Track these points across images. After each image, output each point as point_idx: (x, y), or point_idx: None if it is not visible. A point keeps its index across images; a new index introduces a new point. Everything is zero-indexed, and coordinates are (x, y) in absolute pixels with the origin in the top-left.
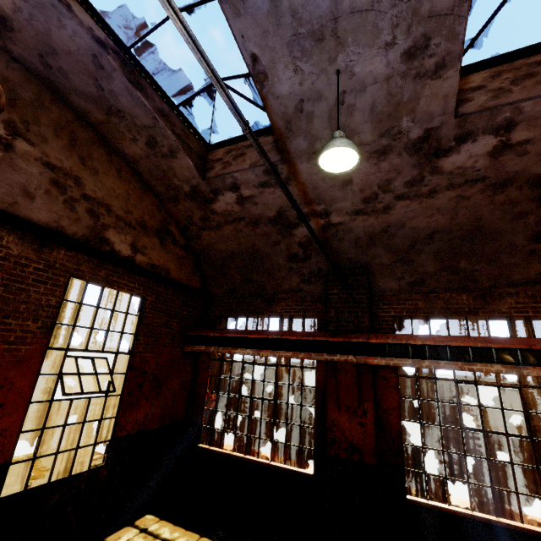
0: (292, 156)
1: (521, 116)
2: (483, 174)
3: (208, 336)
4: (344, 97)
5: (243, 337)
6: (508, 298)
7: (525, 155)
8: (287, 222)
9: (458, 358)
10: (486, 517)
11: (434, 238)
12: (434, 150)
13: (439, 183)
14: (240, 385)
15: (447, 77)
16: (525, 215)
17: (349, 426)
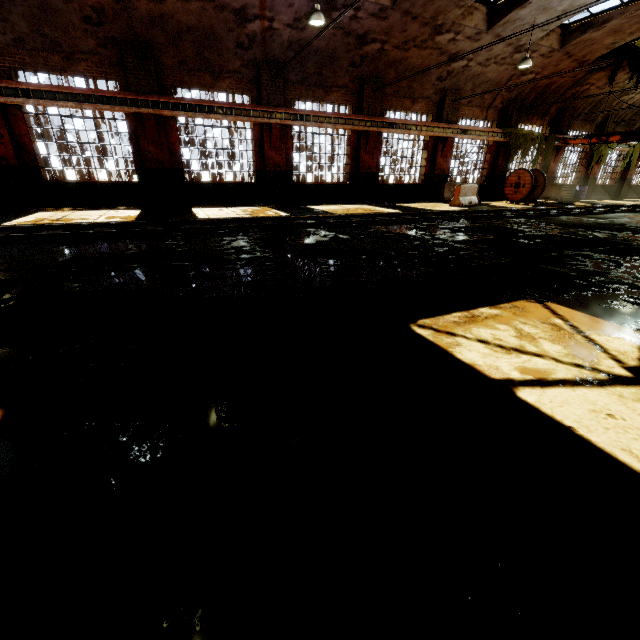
0: None
1: None
2: None
3: None
4: None
5: None
6: (83, 63)
7: None
8: None
9: (51, 99)
10: (83, 181)
11: (16, 2)
12: None
13: None
14: None
15: None
16: (71, 1)
17: None
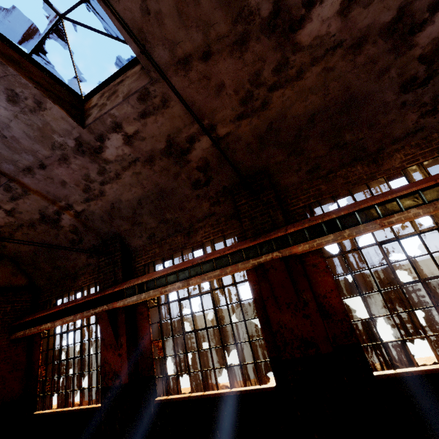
0: (13, 176)
1: (118, 118)
2: (135, 156)
3: (26, 321)
4: (2, 133)
5: (47, 315)
6: (200, 231)
7: (145, 140)
8: (52, 219)
9: (161, 285)
10: (196, 395)
11: (142, 204)
12: (93, 150)
13: (116, 169)
14: (60, 353)
15: (50, 107)
16: (179, 174)
17: (113, 359)
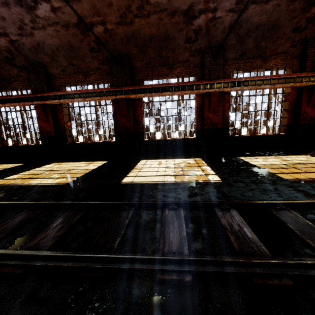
0: None
1: None
2: (57, 20)
3: None
4: None
5: None
6: (92, 76)
7: (65, 14)
8: None
9: (71, 98)
10: (85, 142)
11: (59, 50)
12: (29, 6)
13: (44, 23)
14: (7, 121)
15: None
16: (83, 40)
17: (46, 126)
